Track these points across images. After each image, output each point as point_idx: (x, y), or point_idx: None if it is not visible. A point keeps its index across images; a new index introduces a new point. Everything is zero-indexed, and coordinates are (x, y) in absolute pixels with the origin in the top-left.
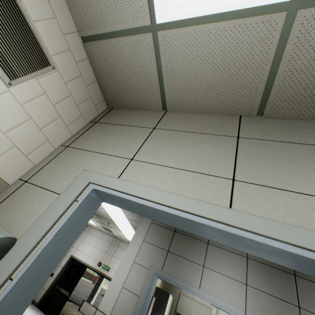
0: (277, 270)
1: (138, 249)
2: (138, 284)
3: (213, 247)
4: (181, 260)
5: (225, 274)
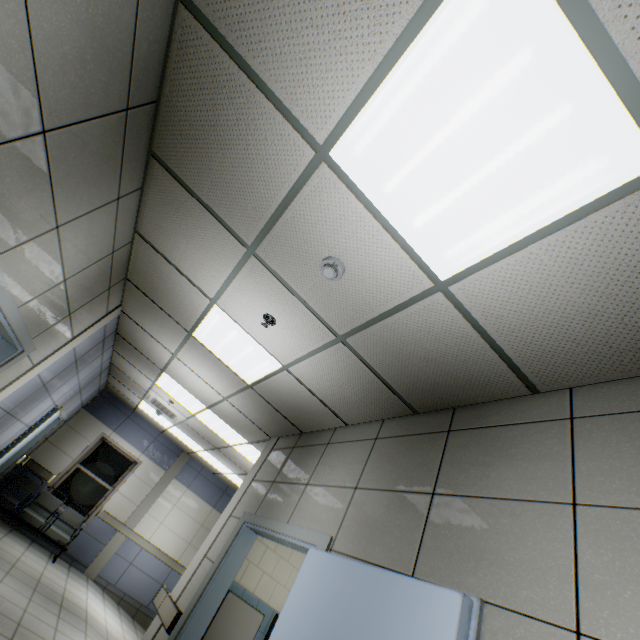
0: (418, 437)
1: (241, 495)
2: (222, 545)
3: (332, 446)
4: (283, 488)
5: (331, 484)
